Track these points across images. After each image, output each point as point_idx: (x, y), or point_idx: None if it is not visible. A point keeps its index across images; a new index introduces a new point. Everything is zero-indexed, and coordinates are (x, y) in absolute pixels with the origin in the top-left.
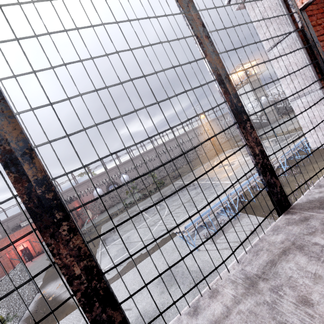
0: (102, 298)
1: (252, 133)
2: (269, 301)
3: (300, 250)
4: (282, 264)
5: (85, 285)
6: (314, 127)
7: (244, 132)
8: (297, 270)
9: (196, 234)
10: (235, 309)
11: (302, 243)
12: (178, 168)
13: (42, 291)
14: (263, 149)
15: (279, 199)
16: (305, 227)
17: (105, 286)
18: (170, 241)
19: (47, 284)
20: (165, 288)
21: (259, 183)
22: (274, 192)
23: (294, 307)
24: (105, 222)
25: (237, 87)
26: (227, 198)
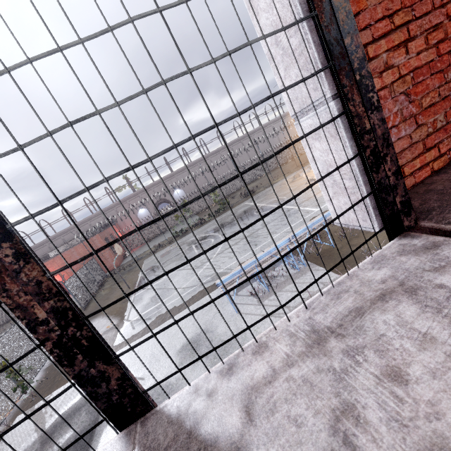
0: None
1: (24, 272)
2: None
3: None
4: None
5: None
6: (244, 228)
7: None
8: None
9: (243, 288)
10: None
11: None
12: (254, 179)
13: None
14: (65, 304)
15: (116, 404)
16: None
17: None
18: (211, 294)
19: None
20: (186, 358)
21: None
22: (100, 393)
23: None
24: (149, 255)
25: None
26: (288, 243)
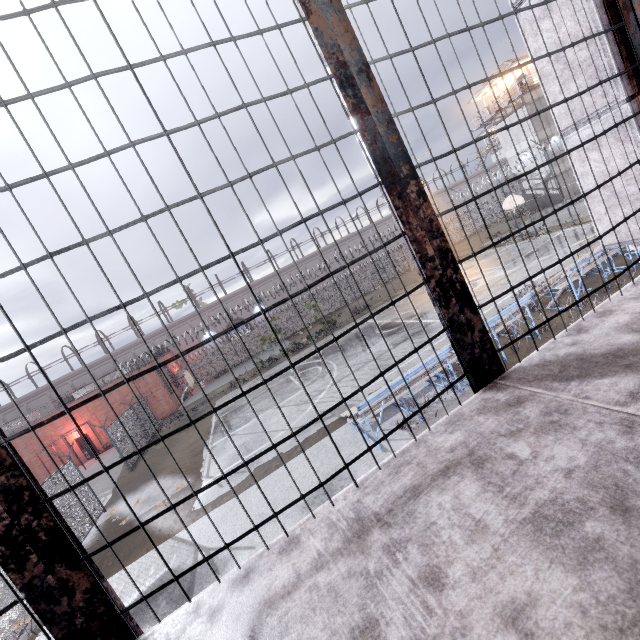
0: (45, 548)
1: (422, 209)
2: (371, 572)
3: (477, 469)
4: (430, 496)
5: (5, 523)
6: (586, 193)
7: (400, 206)
8: (451, 511)
9: (383, 421)
10: (309, 580)
11: (487, 453)
12: (366, 292)
13: (110, 509)
14: (447, 245)
15: (477, 358)
16: (508, 418)
17: (50, 524)
18: (335, 433)
19: (120, 498)
20: None
21: (521, 324)
22: (466, 343)
23: (409, 589)
24: (222, 394)
25: (499, 115)
26: (448, 353)
